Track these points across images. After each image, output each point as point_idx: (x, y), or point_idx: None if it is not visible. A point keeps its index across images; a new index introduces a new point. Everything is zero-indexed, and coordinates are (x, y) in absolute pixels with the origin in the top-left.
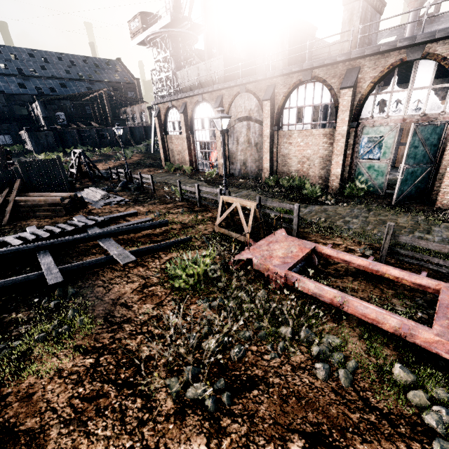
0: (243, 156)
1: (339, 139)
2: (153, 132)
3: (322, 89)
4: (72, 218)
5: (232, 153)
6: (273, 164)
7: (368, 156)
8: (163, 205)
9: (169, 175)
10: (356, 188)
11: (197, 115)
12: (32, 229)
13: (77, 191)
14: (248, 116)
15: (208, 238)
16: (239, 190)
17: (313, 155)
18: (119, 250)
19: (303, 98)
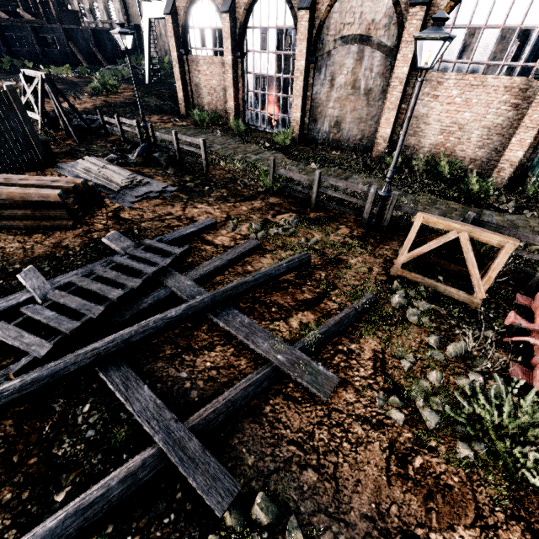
0: (337, 111)
1: None
2: (148, 44)
3: None
4: (91, 234)
5: (317, 104)
6: (395, 130)
7: None
8: (246, 204)
9: (204, 133)
10: None
11: (254, 20)
12: (35, 281)
13: (57, 160)
14: (364, 34)
15: (392, 292)
16: (346, 173)
17: (472, 122)
18: (280, 347)
19: (487, 9)
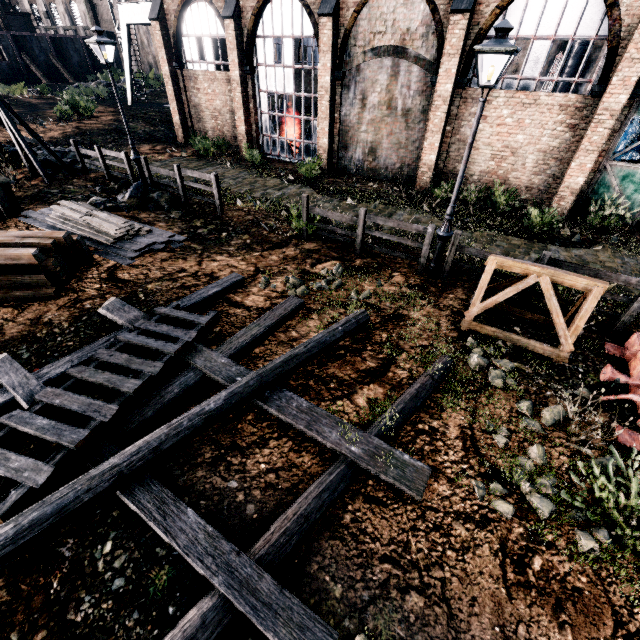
0: (371, 135)
1: (604, 120)
2: (128, 56)
3: (586, 2)
4: (82, 303)
5: (347, 127)
6: (440, 157)
7: (631, 157)
8: (276, 252)
9: (210, 165)
10: (620, 217)
11: (264, 28)
12: (13, 375)
13: (22, 207)
14: (398, 45)
15: (468, 350)
16: (389, 209)
17: (526, 145)
18: (352, 436)
19: (536, 18)
